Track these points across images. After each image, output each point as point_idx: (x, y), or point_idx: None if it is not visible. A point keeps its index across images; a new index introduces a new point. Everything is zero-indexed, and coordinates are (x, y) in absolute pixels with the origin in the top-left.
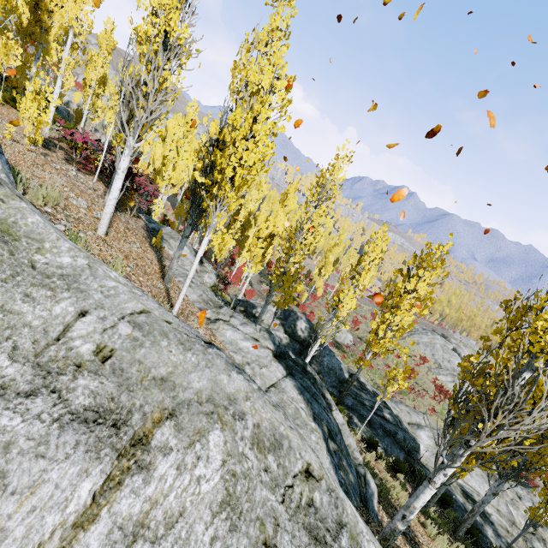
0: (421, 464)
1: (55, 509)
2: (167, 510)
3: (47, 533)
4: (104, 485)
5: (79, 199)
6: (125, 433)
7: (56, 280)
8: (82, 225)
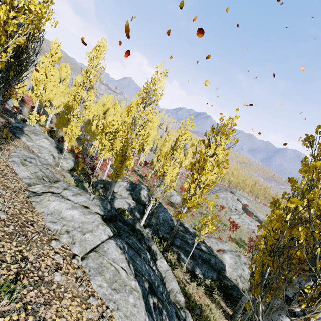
0: (227, 278)
1: None
2: None
3: None
4: None
5: None
6: None
7: None
8: None
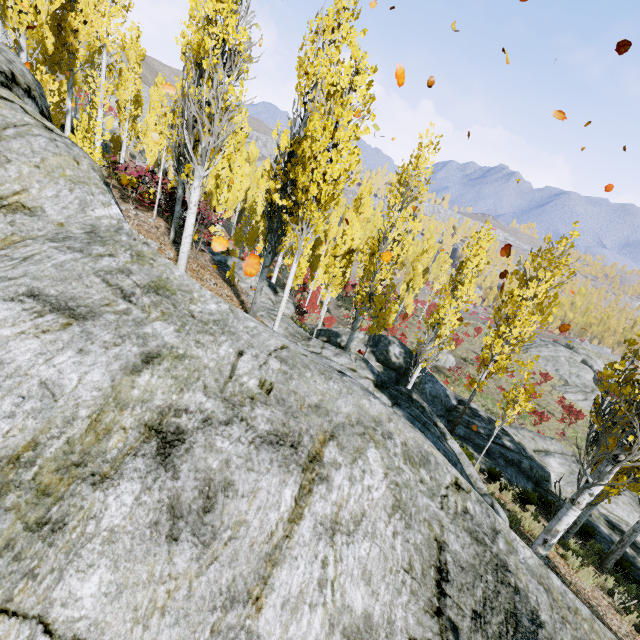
0: (554, 494)
1: (272, 508)
2: (351, 512)
3: (273, 525)
4: (300, 492)
5: (148, 241)
6: (302, 452)
7: (212, 326)
8: None
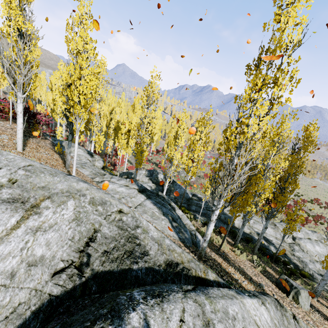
0: (236, 227)
1: (2, 225)
2: (49, 223)
3: (0, 231)
4: (21, 219)
5: (2, 135)
6: (27, 204)
7: None
8: (7, 148)
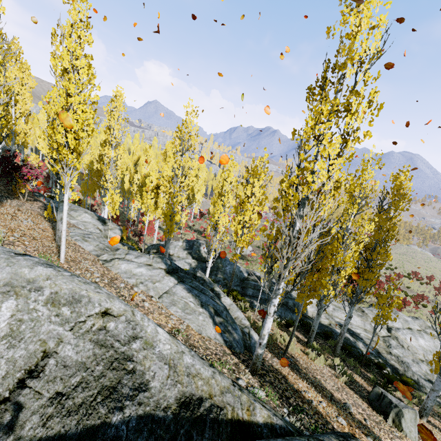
0: (309, 318)
1: None
2: None
3: None
4: None
5: None
6: None
7: None
8: None
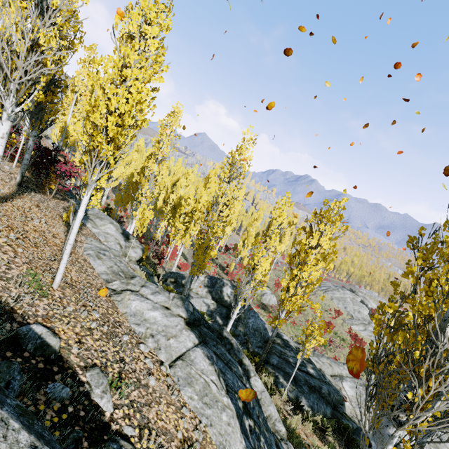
0: (347, 417)
1: None
2: None
3: None
4: None
5: None
6: None
7: None
8: None
